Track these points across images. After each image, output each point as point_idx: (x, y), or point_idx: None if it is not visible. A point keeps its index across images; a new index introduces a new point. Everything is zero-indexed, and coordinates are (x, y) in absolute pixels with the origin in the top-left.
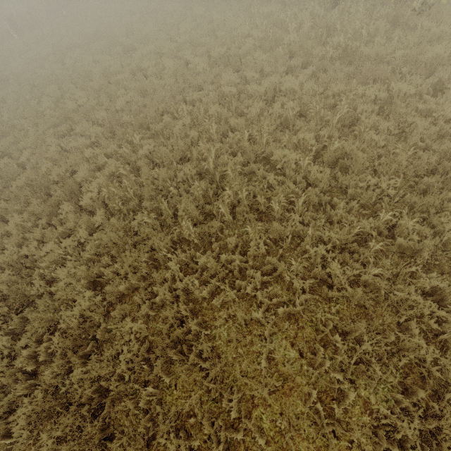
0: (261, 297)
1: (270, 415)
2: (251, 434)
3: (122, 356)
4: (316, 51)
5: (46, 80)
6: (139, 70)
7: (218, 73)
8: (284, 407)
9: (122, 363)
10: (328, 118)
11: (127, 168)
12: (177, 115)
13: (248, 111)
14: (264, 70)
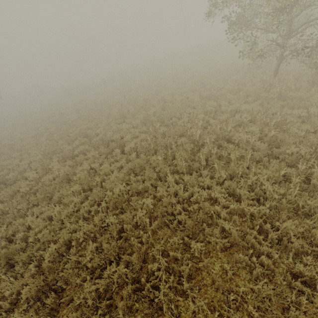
0: (219, 201)
1: (220, 263)
2: (206, 271)
3: (138, 213)
4: (263, 94)
5: (115, 102)
6: (162, 100)
7: (204, 103)
8: (229, 260)
9: (137, 215)
10: (268, 122)
11: (151, 136)
12: (180, 118)
13: (220, 118)
14: (231, 102)
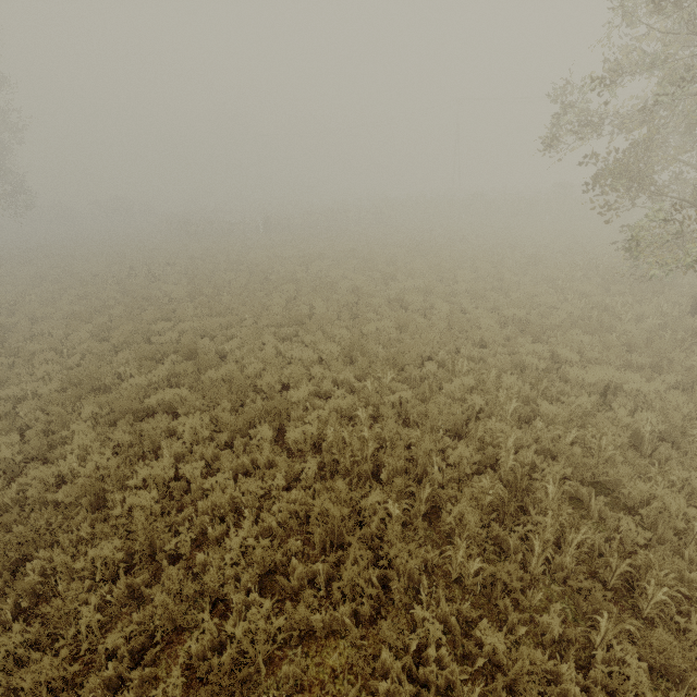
0: None
1: None
2: None
3: None
4: (679, 356)
5: (284, 277)
6: (397, 300)
7: (509, 336)
8: None
9: None
10: None
11: (368, 411)
12: (450, 368)
13: (568, 400)
14: (585, 353)
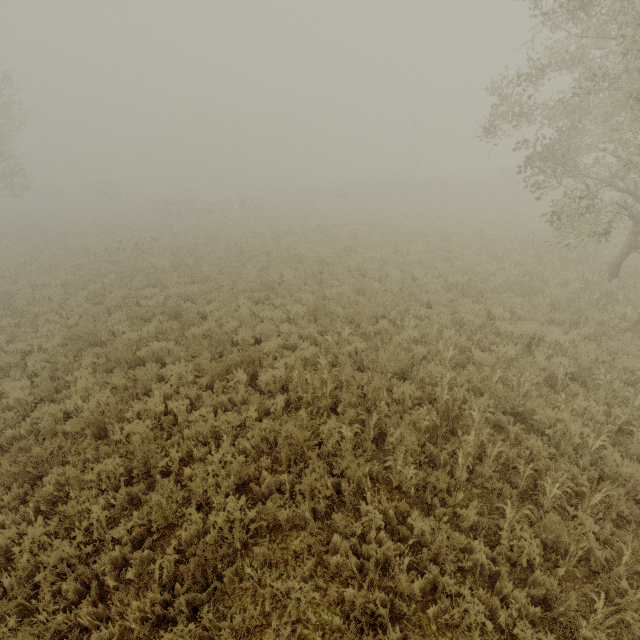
0: None
1: None
2: None
3: (268, 638)
4: (594, 313)
5: (257, 250)
6: (357, 269)
7: (453, 298)
8: None
9: None
10: (625, 395)
11: (328, 359)
12: (399, 324)
13: (497, 349)
14: (516, 312)
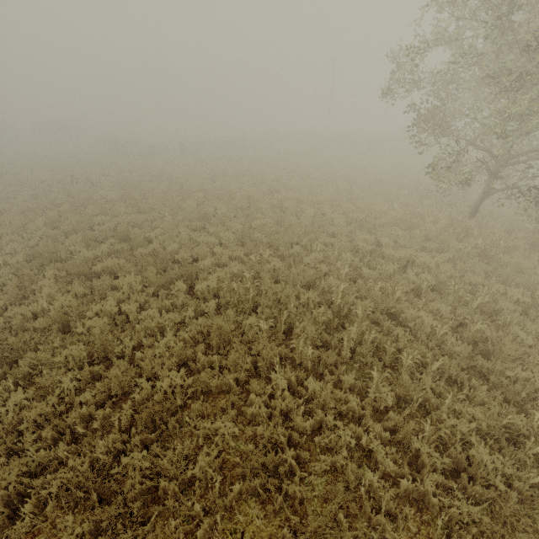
0: (377, 458)
1: None
2: None
3: (200, 457)
4: (454, 243)
5: (195, 187)
6: (278, 206)
7: (352, 230)
8: None
9: (198, 464)
10: (466, 300)
11: (251, 273)
12: (309, 249)
13: (381, 268)
14: (399, 241)
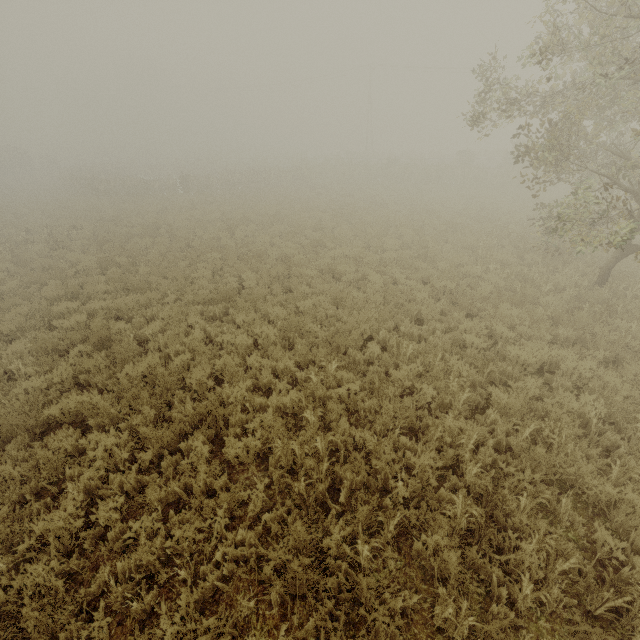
0: None
1: None
2: None
3: None
4: (602, 330)
5: (207, 244)
6: (329, 270)
7: (443, 309)
8: None
9: None
10: None
11: (317, 412)
12: (394, 351)
13: (515, 384)
14: (517, 327)
